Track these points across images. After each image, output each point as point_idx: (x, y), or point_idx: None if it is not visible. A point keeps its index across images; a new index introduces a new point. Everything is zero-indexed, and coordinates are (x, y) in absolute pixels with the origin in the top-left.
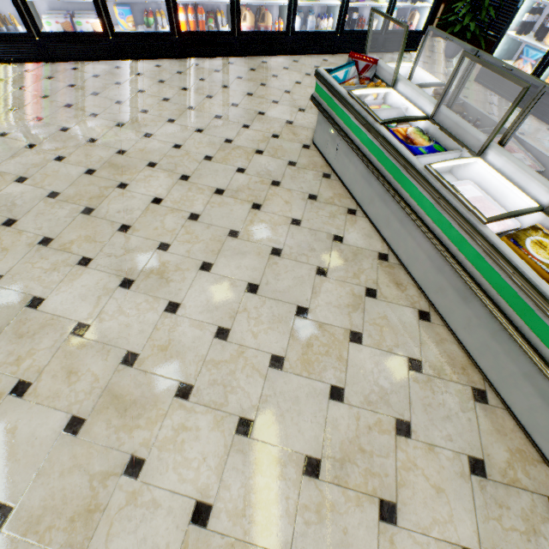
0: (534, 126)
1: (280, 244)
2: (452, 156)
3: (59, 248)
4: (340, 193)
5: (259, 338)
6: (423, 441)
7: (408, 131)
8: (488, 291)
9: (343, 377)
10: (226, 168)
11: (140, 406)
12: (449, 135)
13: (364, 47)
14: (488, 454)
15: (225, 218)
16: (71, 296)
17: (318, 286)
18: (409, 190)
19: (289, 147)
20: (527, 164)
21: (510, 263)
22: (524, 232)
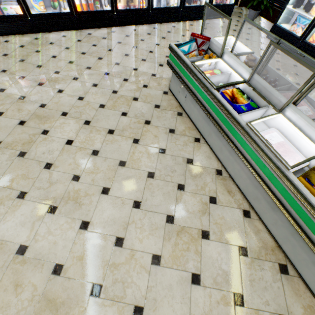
0: (304, 68)
1: (153, 168)
2: (262, 110)
3: (3, 186)
4: (189, 126)
5: (143, 242)
6: (251, 307)
7: (233, 92)
8: (291, 212)
9: (199, 266)
10: (114, 113)
11: (67, 306)
12: (260, 95)
13: (197, 16)
14: (291, 311)
15: (116, 152)
16: (14, 223)
17: (179, 198)
18: (236, 136)
19: (154, 94)
20: (310, 114)
21: (308, 201)
22: (313, 171)
